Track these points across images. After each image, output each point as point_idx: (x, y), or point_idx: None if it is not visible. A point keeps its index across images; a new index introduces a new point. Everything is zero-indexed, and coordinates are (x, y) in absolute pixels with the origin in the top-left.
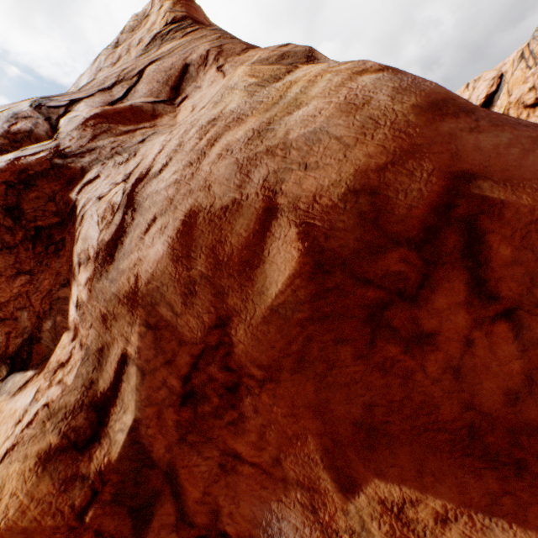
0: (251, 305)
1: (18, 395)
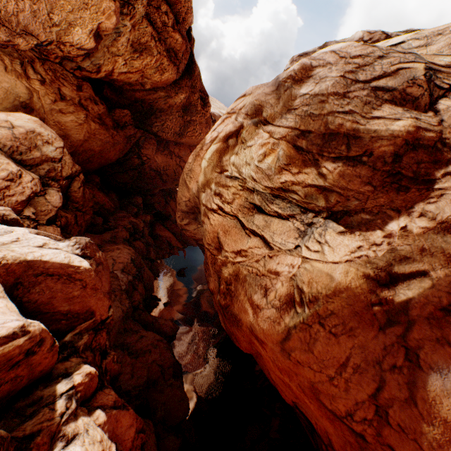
0: None
1: (341, 236)
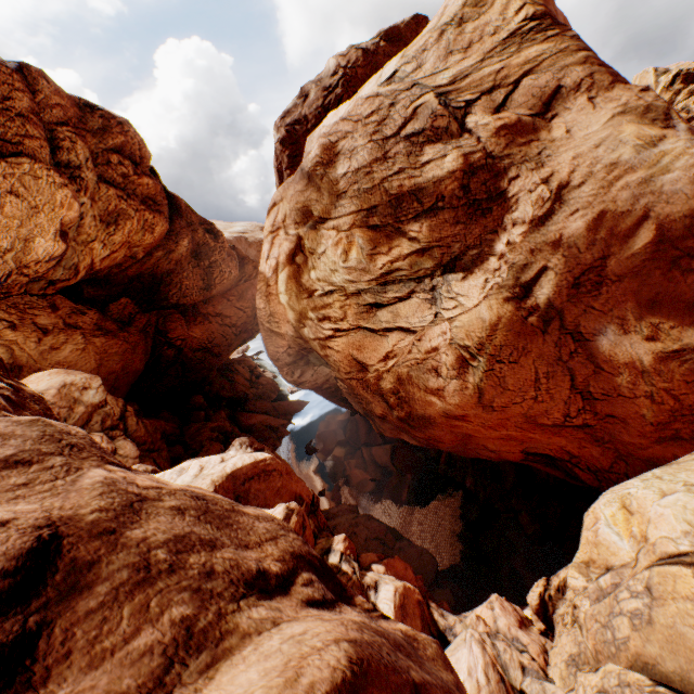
0: (622, 252)
1: (466, 281)
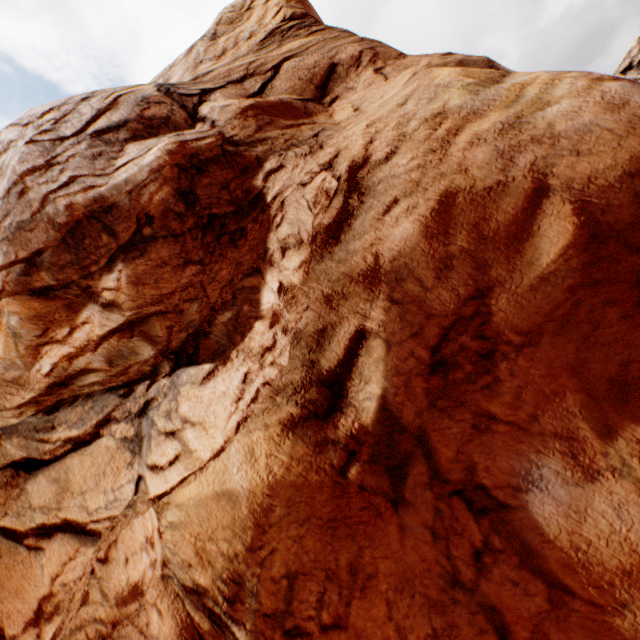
0: (518, 275)
1: (211, 382)
